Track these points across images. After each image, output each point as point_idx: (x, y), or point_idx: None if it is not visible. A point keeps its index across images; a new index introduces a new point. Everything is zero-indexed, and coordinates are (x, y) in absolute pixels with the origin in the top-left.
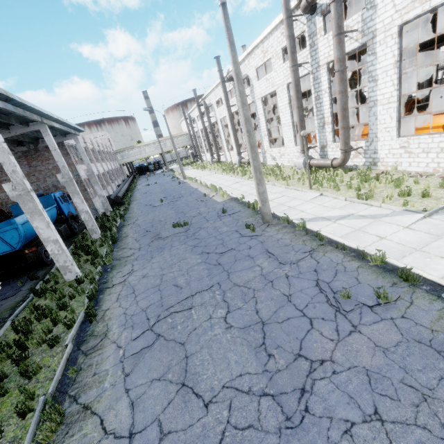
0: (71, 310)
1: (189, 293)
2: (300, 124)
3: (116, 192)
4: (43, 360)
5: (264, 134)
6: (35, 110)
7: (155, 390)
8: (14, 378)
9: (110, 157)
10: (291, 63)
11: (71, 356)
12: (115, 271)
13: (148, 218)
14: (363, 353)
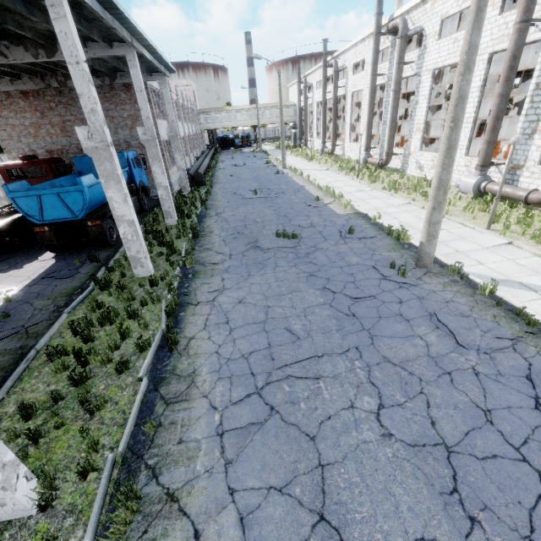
0: (145, 325)
1: (312, 350)
2: (493, 124)
3: (196, 166)
4: (108, 389)
5: (417, 129)
6: (126, 22)
7: (276, 510)
8: (72, 404)
9: (192, 118)
10: (520, 15)
11: (145, 398)
12: (199, 281)
13: (239, 214)
14: None
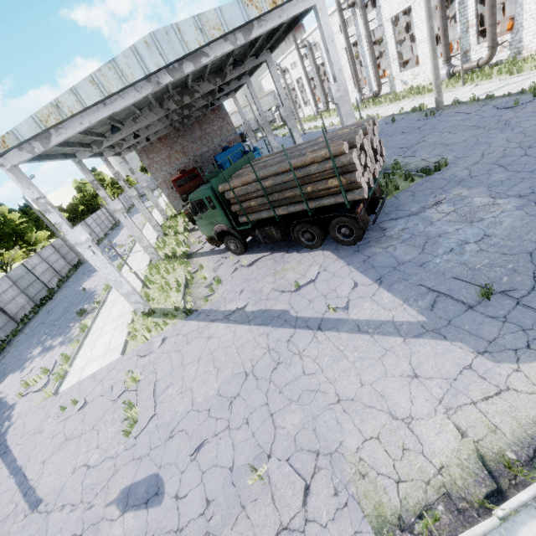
0: None
1: (416, 140)
2: (443, 34)
3: None
4: None
5: (393, 59)
6: None
7: (435, 151)
8: None
9: None
10: None
11: None
12: None
13: None
14: (529, 110)
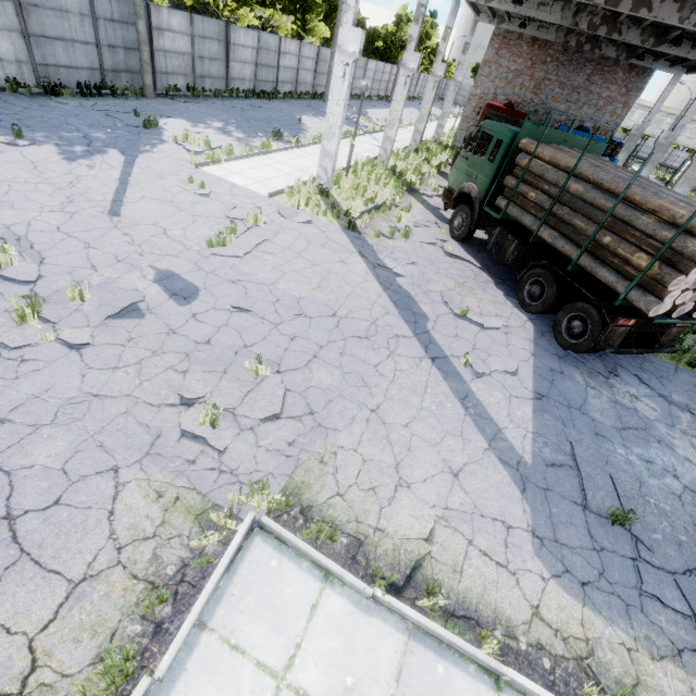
0: None
1: None
2: None
3: None
4: None
5: None
6: None
7: None
8: None
9: None
10: None
11: None
12: None
13: None
14: None
